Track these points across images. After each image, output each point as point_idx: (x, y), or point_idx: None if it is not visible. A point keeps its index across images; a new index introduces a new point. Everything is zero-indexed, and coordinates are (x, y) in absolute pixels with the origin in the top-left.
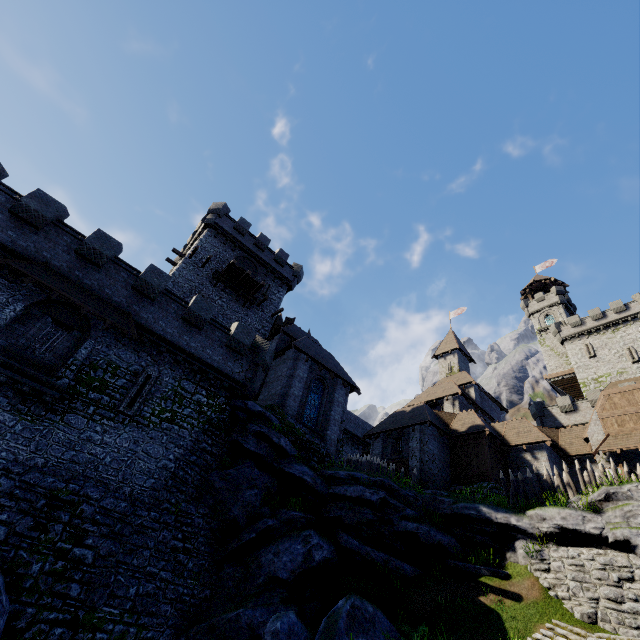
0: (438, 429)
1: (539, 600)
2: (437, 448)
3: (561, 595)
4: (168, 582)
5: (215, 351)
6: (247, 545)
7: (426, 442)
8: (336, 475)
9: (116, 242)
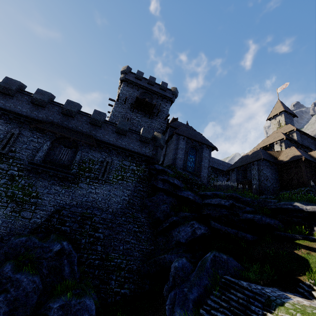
0: (269, 162)
1: None
2: (269, 172)
3: None
4: (135, 244)
5: (135, 144)
6: (166, 228)
7: (261, 170)
8: (205, 194)
9: (76, 103)
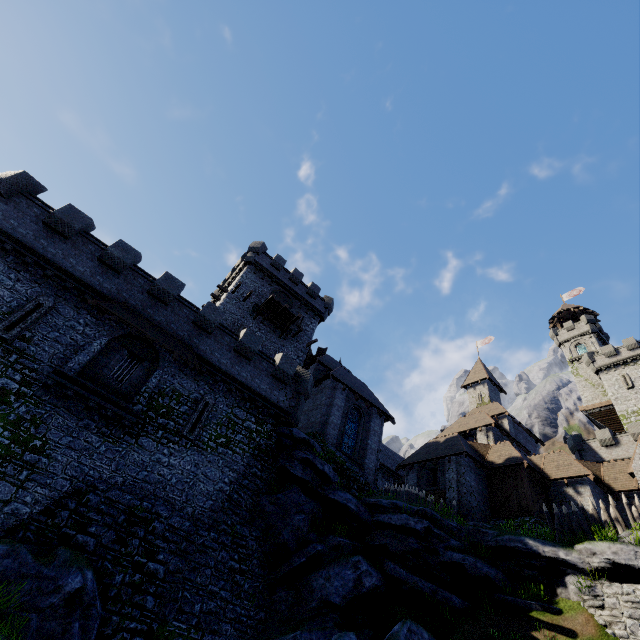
0: (474, 460)
1: (595, 637)
2: (474, 480)
3: (618, 633)
4: (227, 602)
5: (262, 380)
6: (298, 569)
7: (463, 473)
8: (379, 503)
9: (180, 283)
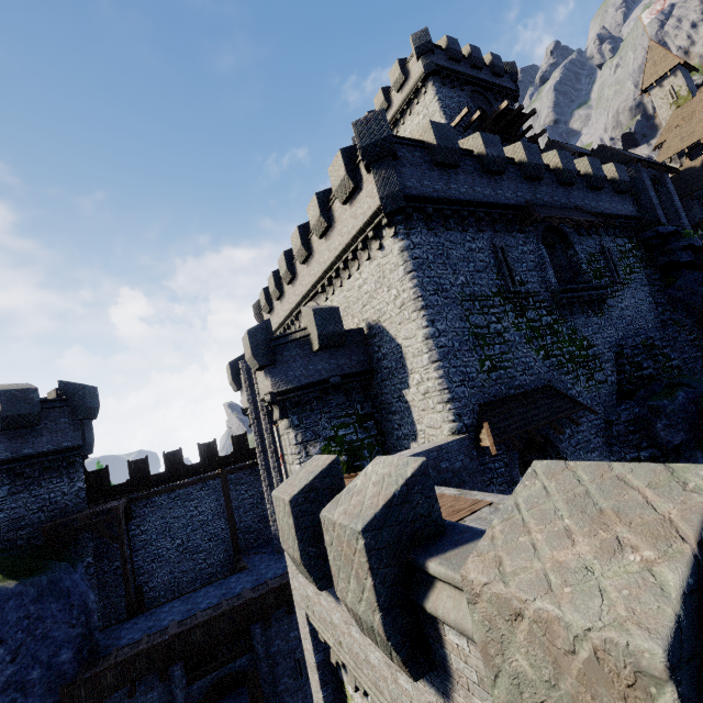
0: None
1: None
2: None
3: None
4: (702, 357)
5: (614, 202)
6: None
7: None
8: None
9: (534, 147)
